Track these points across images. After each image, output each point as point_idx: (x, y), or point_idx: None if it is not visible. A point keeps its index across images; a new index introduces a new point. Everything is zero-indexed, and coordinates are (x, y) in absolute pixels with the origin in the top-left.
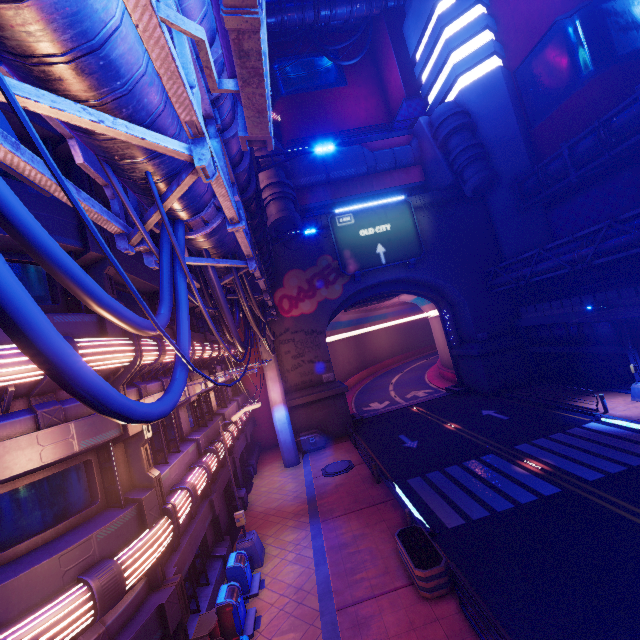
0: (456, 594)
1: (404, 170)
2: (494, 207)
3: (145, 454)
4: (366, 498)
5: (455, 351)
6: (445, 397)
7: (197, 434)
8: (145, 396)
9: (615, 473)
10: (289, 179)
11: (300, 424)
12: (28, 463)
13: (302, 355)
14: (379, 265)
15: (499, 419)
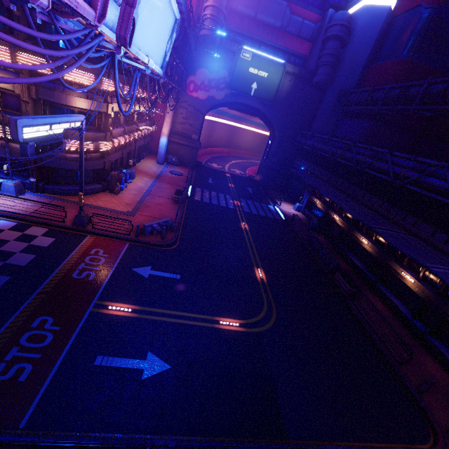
0: (181, 205)
1: (301, 41)
2: (325, 98)
3: (110, 121)
4: (178, 184)
5: (262, 161)
6: (244, 178)
7: (125, 126)
8: (113, 102)
9: (253, 213)
10: (228, 5)
11: (172, 151)
12: (85, 107)
13: (188, 119)
14: (249, 95)
15: (249, 192)
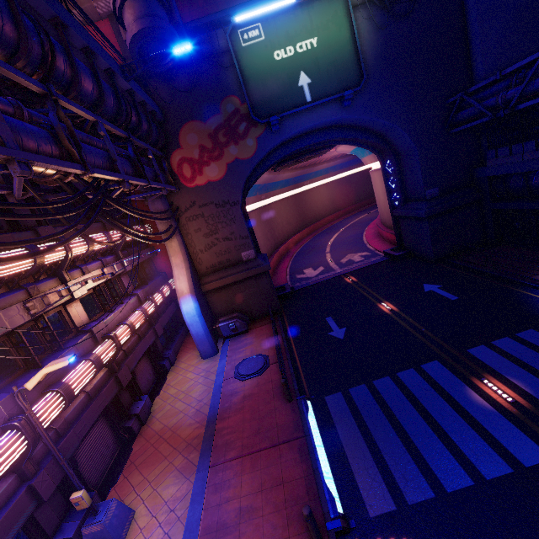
0: None
1: None
2: None
3: None
4: (270, 428)
5: (397, 211)
6: (382, 263)
7: None
8: None
9: None
10: None
11: (221, 307)
12: None
13: (215, 232)
14: (302, 105)
15: (445, 299)
